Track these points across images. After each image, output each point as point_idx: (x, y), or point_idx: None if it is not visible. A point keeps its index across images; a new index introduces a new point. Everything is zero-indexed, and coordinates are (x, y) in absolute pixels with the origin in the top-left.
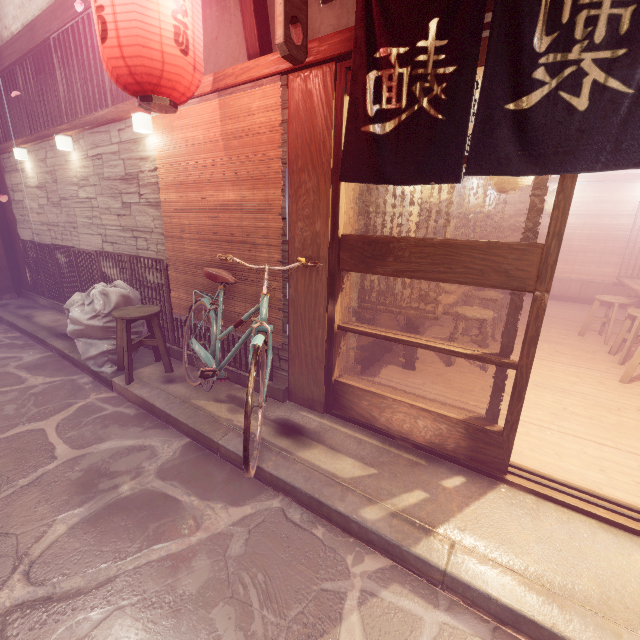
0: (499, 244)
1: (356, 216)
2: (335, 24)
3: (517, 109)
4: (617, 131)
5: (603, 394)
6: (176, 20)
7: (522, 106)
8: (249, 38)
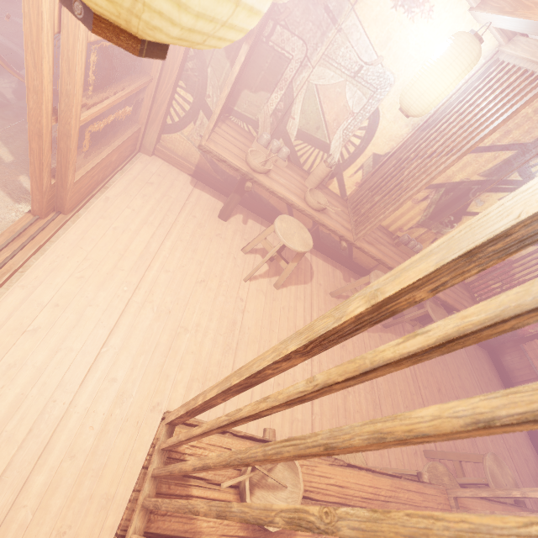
0: None
1: None
2: None
3: None
4: None
5: (241, 394)
6: None
7: None
8: None
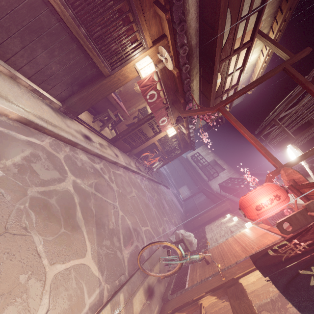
0: None
1: None
2: None
3: (299, 272)
4: (312, 300)
5: None
6: (261, 204)
7: (300, 272)
8: (288, 227)
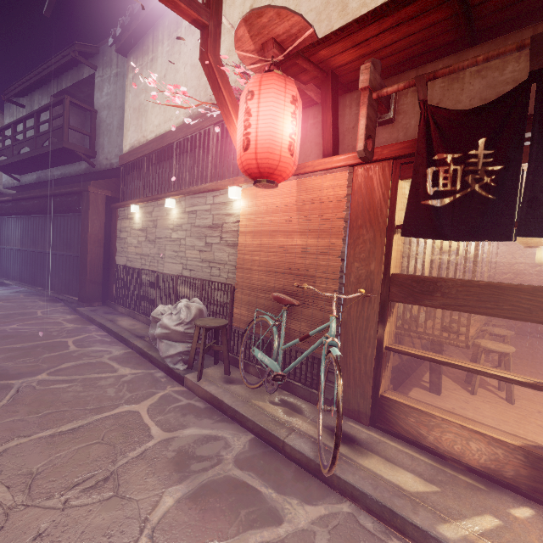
0: None
1: None
2: (387, 137)
3: None
4: None
5: None
6: (291, 138)
7: None
8: (326, 145)
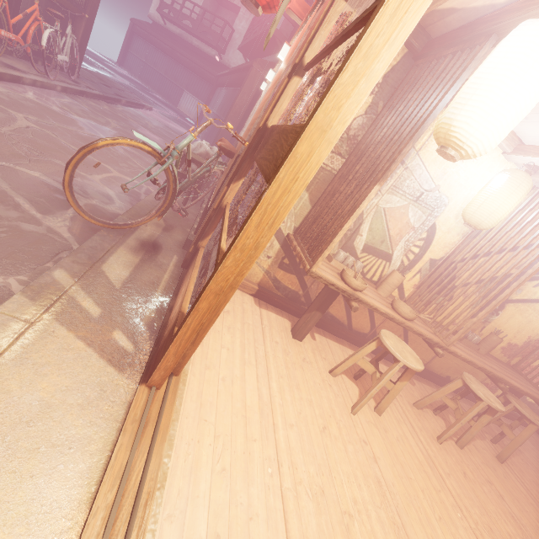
0: (295, 127)
1: (337, 154)
2: None
3: None
4: None
5: None
6: None
7: None
8: None
